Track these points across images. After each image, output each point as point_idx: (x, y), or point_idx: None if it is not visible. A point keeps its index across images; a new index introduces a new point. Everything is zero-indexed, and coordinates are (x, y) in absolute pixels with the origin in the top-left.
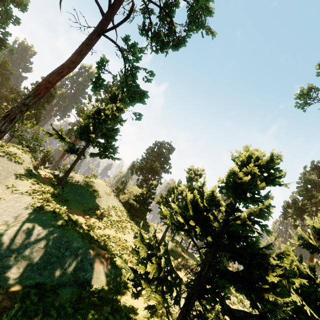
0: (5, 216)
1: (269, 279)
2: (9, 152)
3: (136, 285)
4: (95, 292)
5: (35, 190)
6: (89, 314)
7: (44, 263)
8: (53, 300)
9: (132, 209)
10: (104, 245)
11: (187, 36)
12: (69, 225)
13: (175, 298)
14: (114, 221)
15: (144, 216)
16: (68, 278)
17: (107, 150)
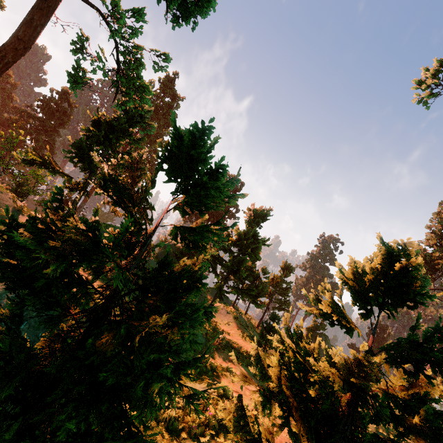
0: None
1: (103, 378)
2: None
3: None
4: None
5: None
6: None
7: None
8: None
9: None
10: None
11: None
12: None
13: None
14: None
15: None
16: None
17: None
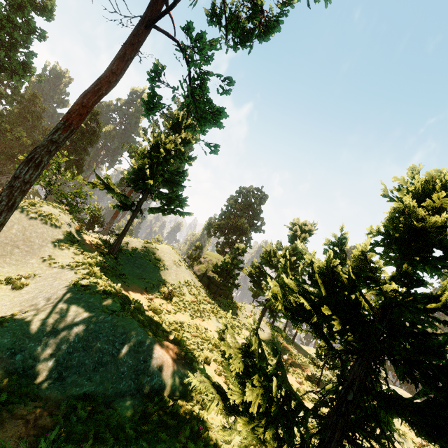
0: (41, 299)
1: None
2: (43, 213)
3: (226, 411)
4: (166, 406)
5: (79, 263)
6: (159, 440)
7: (94, 363)
8: (108, 417)
9: (212, 285)
10: (176, 336)
11: (282, 14)
12: (125, 309)
13: (301, 447)
14: (188, 302)
15: (230, 294)
16: (128, 385)
17: (172, 202)
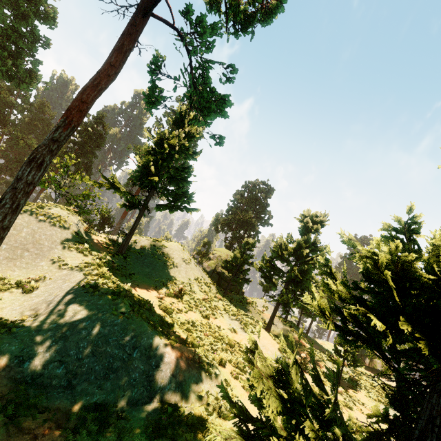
0: (50, 302)
1: None
2: (51, 215)
3: None
4: (181, 416)
5: (88, 263)
6: None
7: (105, 370)
8: (120, 429)
9: (222, 281)
10: (188, 337)
11: None
12: (135, 311)
13: None
14: (199, 299)
15: (240, 290)
16: (140, 392)
17: (178, 198)
